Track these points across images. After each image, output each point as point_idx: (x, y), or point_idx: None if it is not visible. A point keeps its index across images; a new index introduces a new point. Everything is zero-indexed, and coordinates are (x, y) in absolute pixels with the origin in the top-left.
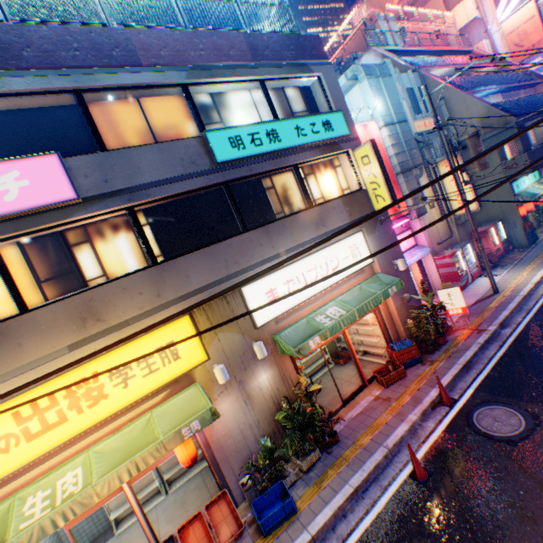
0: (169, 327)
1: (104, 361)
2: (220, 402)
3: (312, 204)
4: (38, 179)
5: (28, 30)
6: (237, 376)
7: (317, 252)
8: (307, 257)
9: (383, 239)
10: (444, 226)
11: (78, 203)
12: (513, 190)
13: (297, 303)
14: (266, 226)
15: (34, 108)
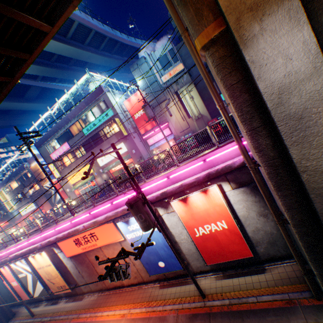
0: (87, 166)
1: (81, 170)
2: (98, 178)
3: (108, 138)
4: (67, 146)
5: (59, 123)
6: (100, 174)
7: (111, 150)
8: (109, 151)
9: (130, 144)
10: (186, 123)
11: (71, 148)
12: (221, 98)
13: (108, 162)
14: (98, 146)
15: (65, 132)
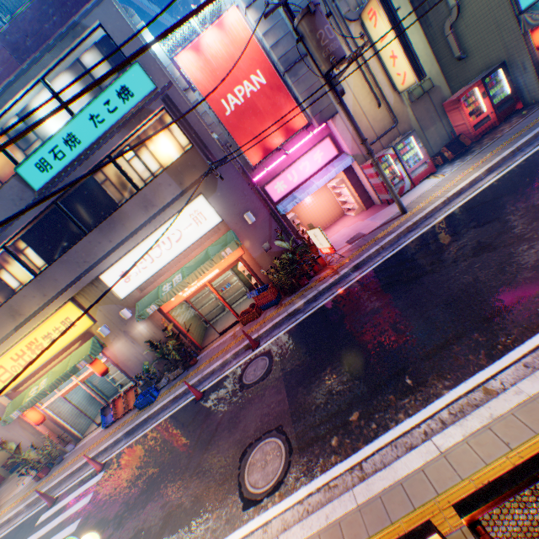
0: (63, 310)
1: (37, 332)
2: (116, 344)
3: (138, 188)
4: None
5: None
6: (122, 329)
7: (157, 231)
8: (148, 238)
9: (230, 194)
10: (385, 113)
11: None
12: (518, 4)
13: (149, 276)
14: (99, 226)
15: None
